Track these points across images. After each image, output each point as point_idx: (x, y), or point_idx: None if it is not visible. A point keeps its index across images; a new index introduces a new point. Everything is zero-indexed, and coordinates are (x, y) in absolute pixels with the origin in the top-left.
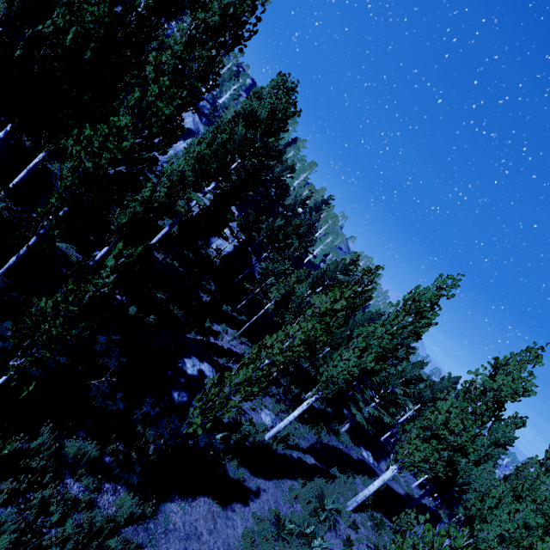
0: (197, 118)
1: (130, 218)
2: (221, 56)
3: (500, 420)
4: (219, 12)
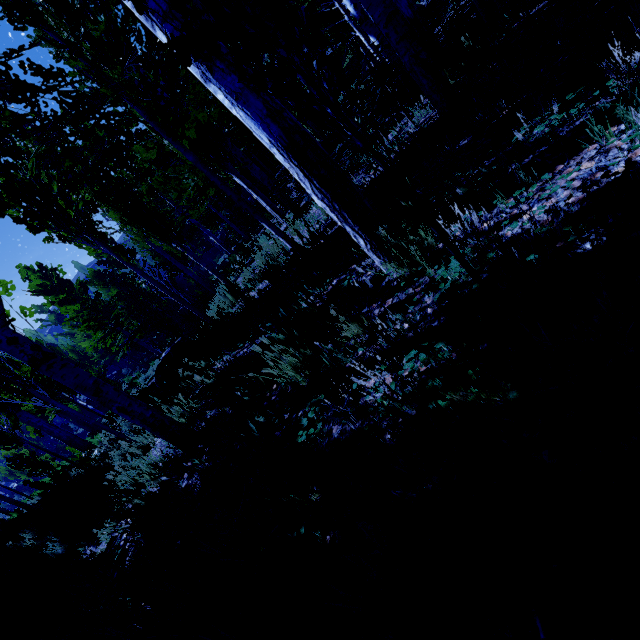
0: None
1: None
2: None
3: None
4: None
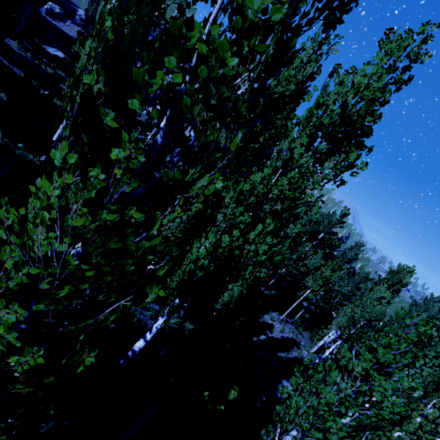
0: None
1: (236, 299)
2: (288, 116)
3: None
4: (296, 81)
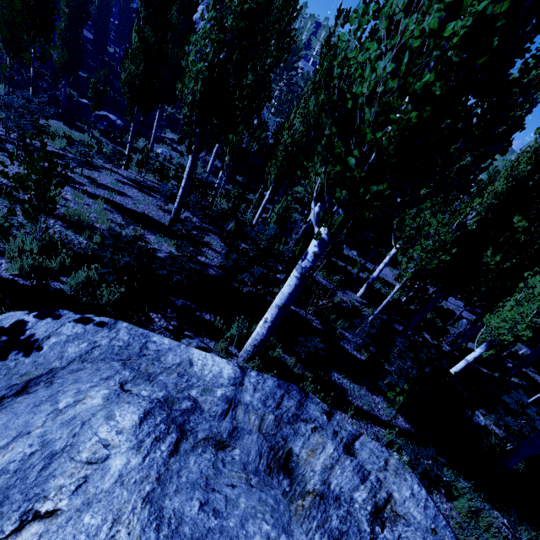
0: None
1: None
2: None
3: None
4: None
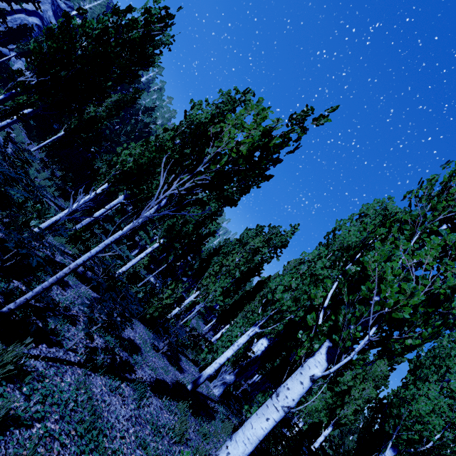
0: (50, 13)
1: None
2: None
3: (248, 229)
4: None
